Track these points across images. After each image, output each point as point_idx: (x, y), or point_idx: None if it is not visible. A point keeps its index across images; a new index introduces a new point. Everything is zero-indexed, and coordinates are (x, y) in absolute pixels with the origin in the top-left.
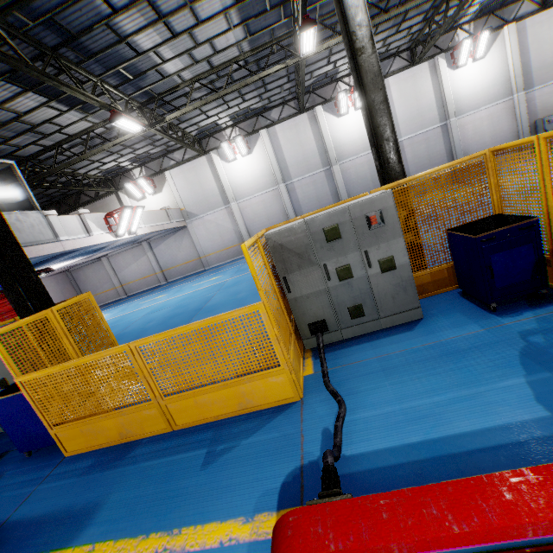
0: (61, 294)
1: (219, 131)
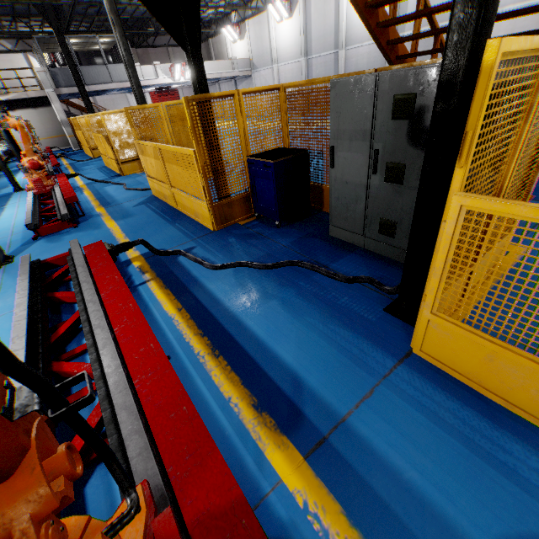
0: None
1: None
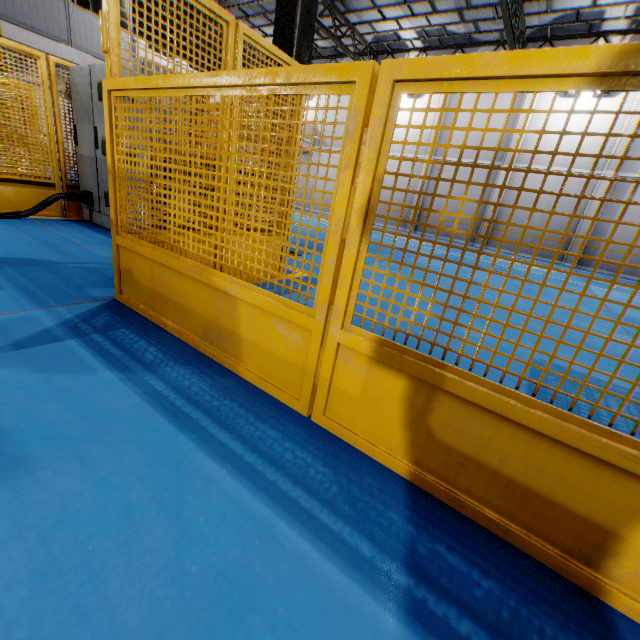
0: None
1: (402, 51)
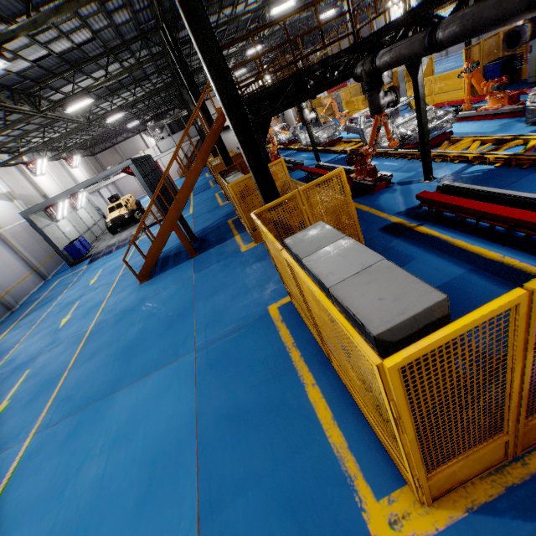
0: None
1: None
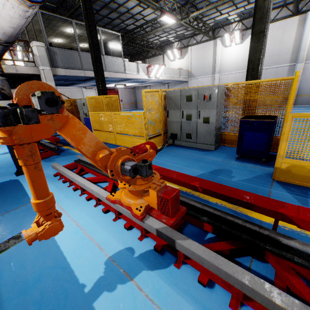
0: (129, 98)
1: (228, 24)
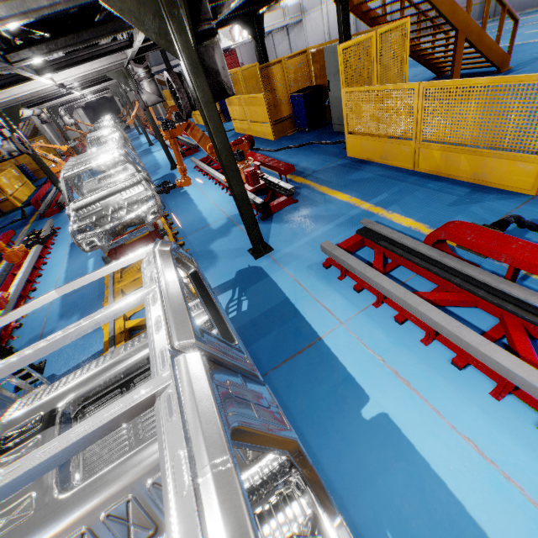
0: (253, 57)
1: None
